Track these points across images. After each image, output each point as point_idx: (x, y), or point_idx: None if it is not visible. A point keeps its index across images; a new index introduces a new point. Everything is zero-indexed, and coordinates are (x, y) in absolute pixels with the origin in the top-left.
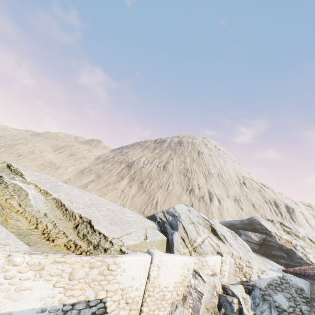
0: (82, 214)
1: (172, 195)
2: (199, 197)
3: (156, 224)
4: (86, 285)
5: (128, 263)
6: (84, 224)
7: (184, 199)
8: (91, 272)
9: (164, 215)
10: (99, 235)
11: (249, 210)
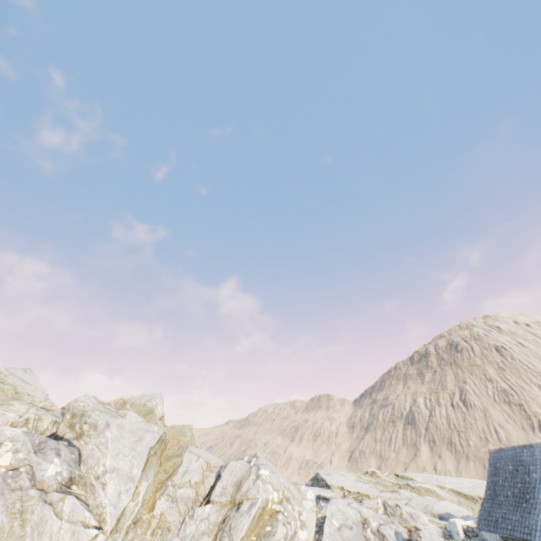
0: (478, 495)
1: None
2: None
3: None
4: None
5: None
6: None
7: None
8: None
9: None
10: None
11: None
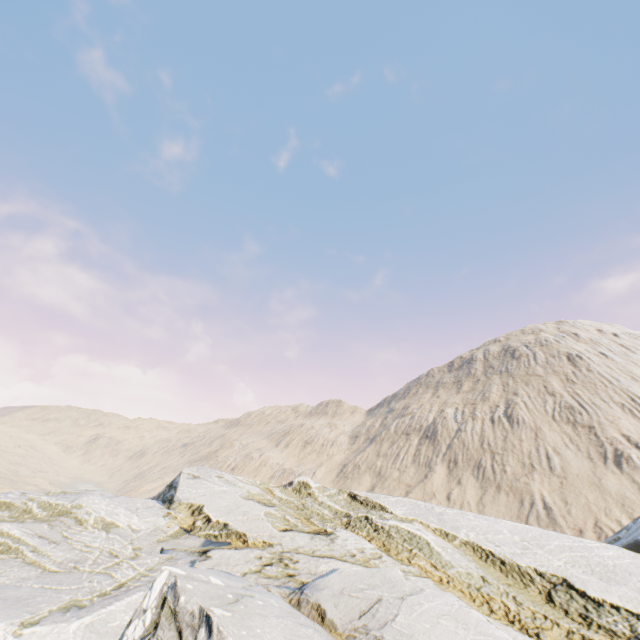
0: (538, 568)
1: (574, 481)
2: None
3: None
4: None
5: None
6: (560, 590)
7: (615, 484)
8: None
9: None
10: (616, 611)
11: None
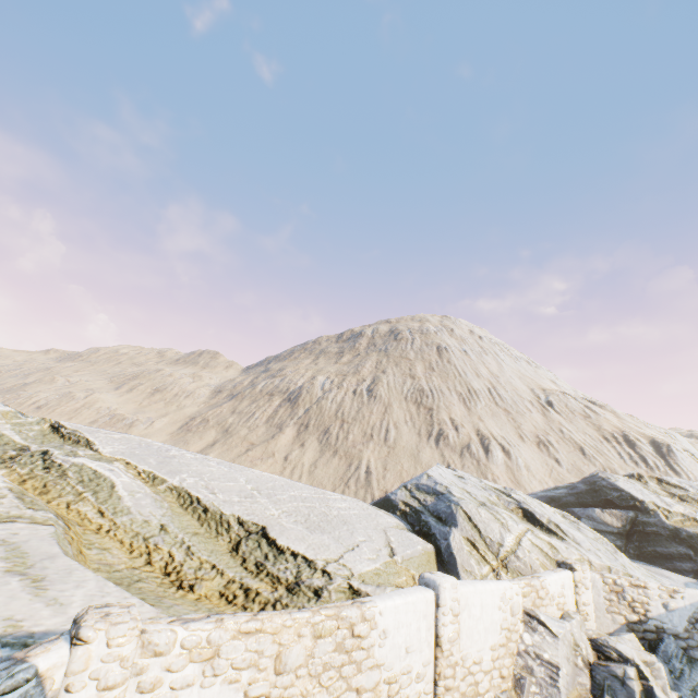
0: (243, 517)
1: (399, 452)
2: (460, 448)
3: (399, 518)
4: (313, 682)
5: (391, 613)
6: (252, 539)
7: (428, 457)
8: (319, 649)
9: (411, 495)
10: (294, 558)
11: (575, 463)
